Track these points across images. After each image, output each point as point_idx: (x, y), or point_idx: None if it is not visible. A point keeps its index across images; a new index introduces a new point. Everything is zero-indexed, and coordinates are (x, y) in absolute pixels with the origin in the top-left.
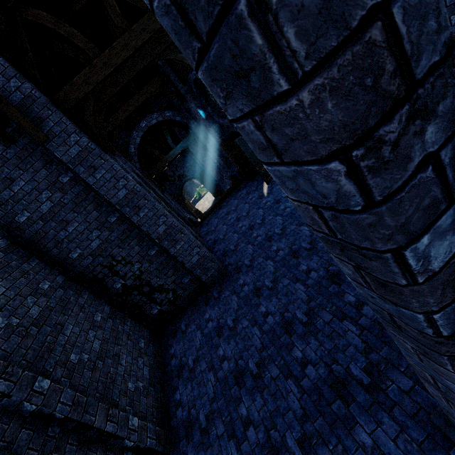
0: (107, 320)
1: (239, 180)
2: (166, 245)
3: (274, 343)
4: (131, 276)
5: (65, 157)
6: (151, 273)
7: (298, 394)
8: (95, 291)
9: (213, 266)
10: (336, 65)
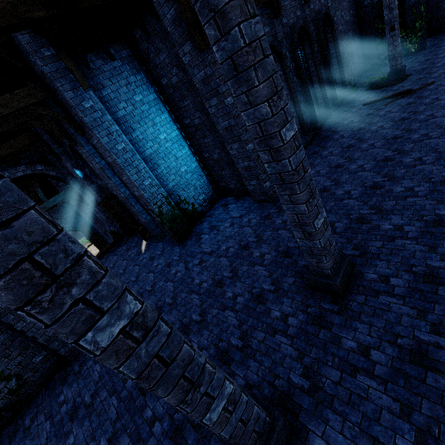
0: None
1: (121, 235)
2: (11, 320)
3: (129, 409)
4: None
5: None
6: None
7: None
8: None
9: None
10: (2, 281)
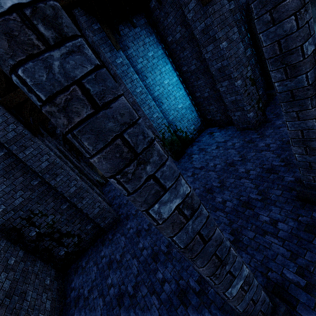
0: (20, 263)
1: None
2: (75, 201)
3: (146, 270)
4: (45, 225)
5: (2, 139)
6: (62, 222)
7: (158, 305)
8: (12, 239)
9: (110, 215)
10: (104, 151)
